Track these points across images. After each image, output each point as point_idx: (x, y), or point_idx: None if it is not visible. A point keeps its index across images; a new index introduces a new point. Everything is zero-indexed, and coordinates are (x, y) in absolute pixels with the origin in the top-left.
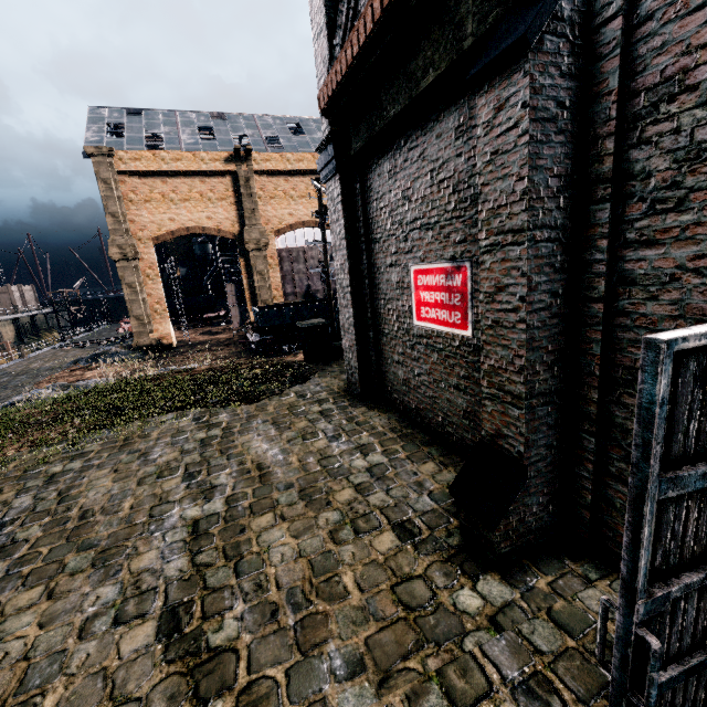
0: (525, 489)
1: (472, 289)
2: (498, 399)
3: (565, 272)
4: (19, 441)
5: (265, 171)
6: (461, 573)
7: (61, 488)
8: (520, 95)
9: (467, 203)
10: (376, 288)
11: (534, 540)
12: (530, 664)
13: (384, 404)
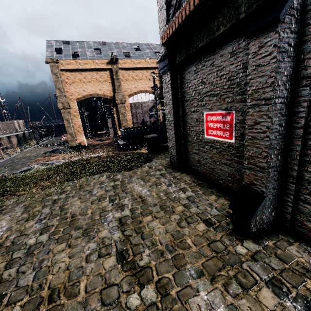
0: (263, 206)
1: (235, 122)
2: (252, 169)
3: (286, 116)
4: (36, 186)
5: (124, 68)
6: (235, 239)
7: (60, 205)
8: (273, 41)
9: (235, 85)
10: (185, 121)
11: (265, 226)
12: (271, 273)
13: (188, 171)
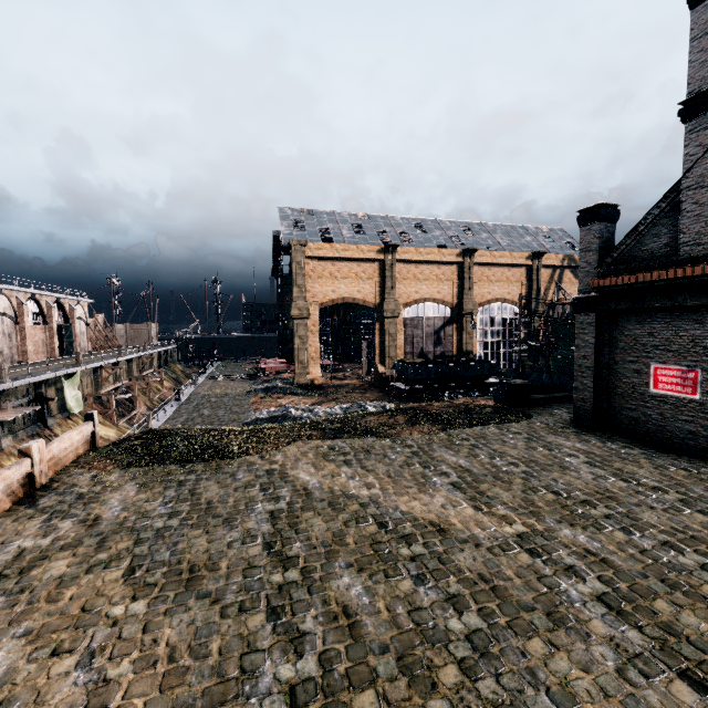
0: None
1: (701, 380)
2: None
3: None
4: (413, 431)
5: (403, 260)
6: None
7: (489, 449)
8: None
9: (701, 348)
10: (612, 370)
11: None
12: None
13: (610, 432)
